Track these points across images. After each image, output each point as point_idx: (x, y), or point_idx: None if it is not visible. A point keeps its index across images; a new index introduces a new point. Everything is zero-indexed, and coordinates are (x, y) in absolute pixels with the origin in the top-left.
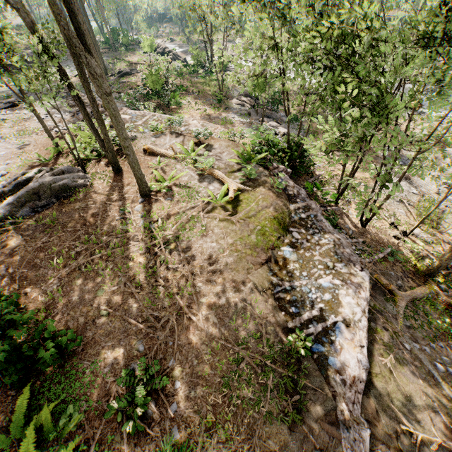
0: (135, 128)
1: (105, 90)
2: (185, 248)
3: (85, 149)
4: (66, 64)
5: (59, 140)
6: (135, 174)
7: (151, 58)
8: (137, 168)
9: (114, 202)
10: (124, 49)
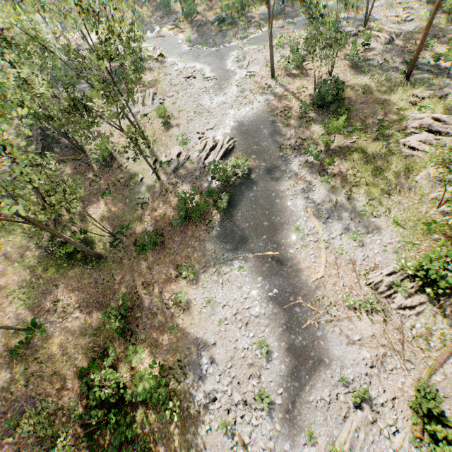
0: None
1: None
2: None
3: None
4: None
5: None
6: None
7: None
8: None
9: None
10: None
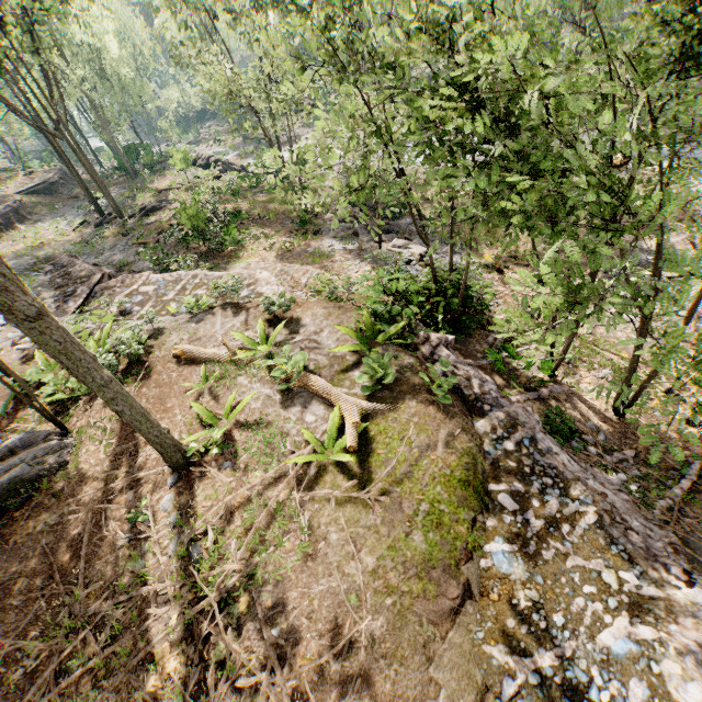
0: (163, 308)
1: (24, 313)
2: (271, 608)
3: (66, 379)
4: (61, 213)
5: (27, 365)
6: (145, 438)
7: (190, 176)
8: (146, 427)
9: (119, 495)
10: (148, 171)
